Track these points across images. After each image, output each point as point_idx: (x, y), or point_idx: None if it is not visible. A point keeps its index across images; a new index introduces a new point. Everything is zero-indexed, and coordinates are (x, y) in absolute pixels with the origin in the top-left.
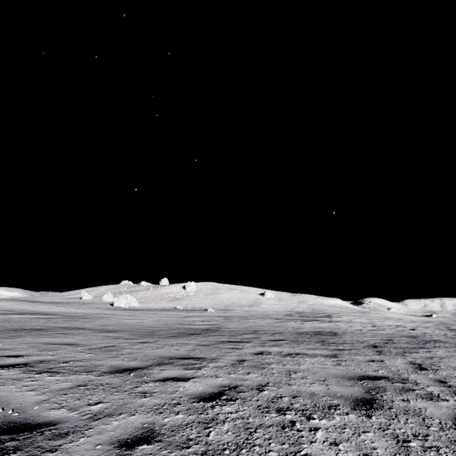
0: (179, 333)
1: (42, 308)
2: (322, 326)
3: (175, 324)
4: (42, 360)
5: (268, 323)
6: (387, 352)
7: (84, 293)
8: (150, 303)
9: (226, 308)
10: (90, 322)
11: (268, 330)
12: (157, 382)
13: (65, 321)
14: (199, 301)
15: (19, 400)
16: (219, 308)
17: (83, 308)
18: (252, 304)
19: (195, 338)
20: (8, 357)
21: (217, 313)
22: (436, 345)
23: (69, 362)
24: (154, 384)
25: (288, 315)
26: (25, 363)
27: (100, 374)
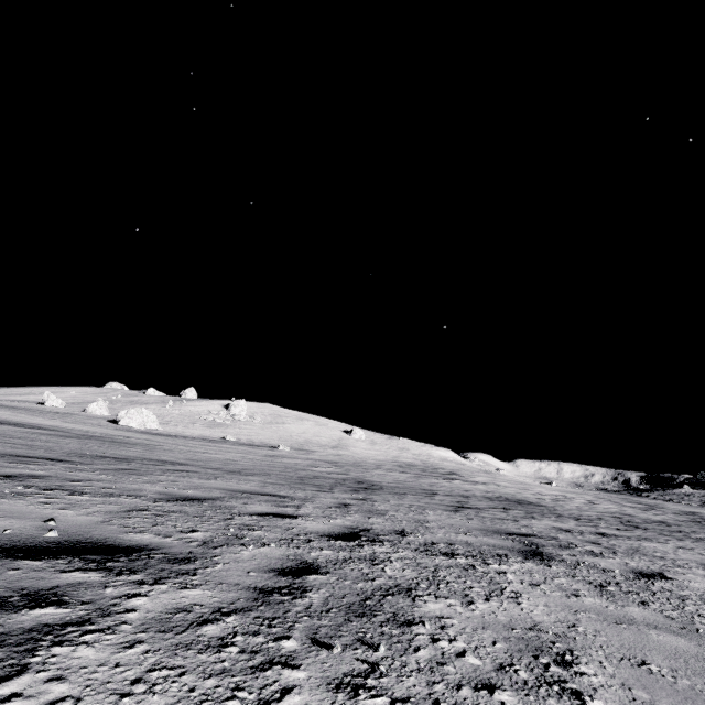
0: (341, 484)
1: (5, 415)
2: (486, 489)
3: (290, 468)
4: (350, 526)
5: (410, 479)
6: (676, 536)
7: (49, 396)
8: (176, 426)
9: (303, 448)
10: (153, 451)
11: (440, 491)
12: (653, 580)
13: (109, 446)
14: (256, 431)
15: (642, 618)
16: (291, 446)
17: (72, 422)
18: (337, 445)
19: (394, 496)
20: (279, 517)
21: (301, 455)
22: (689, 530)
23: (403, 533)
24: (665, 584)
25: (405, 468)
26: (347, 531)
27: (534, 561)
